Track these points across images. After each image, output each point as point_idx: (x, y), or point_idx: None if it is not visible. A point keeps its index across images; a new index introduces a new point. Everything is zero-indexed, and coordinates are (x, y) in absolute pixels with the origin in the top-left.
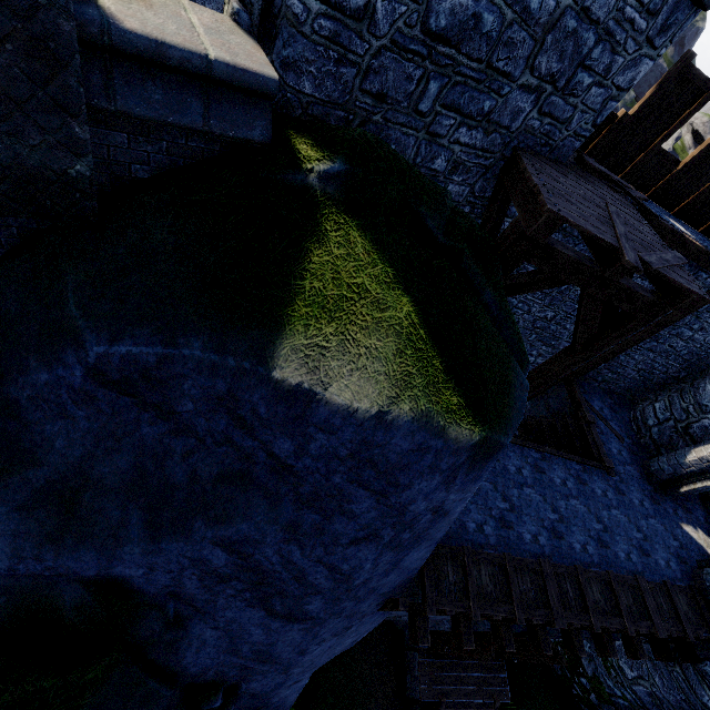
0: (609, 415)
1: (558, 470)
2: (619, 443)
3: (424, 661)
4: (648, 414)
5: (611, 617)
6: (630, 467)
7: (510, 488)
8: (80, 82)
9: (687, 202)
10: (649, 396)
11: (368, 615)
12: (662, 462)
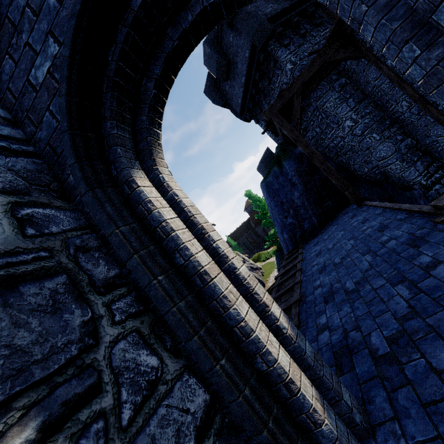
0: None
1: (376, 221)
2: None
3: None
4: None
5: (275, 292)
6: None
7: (337, 231)
8: (266, 167)
9: None
10: None
11: None
12: None
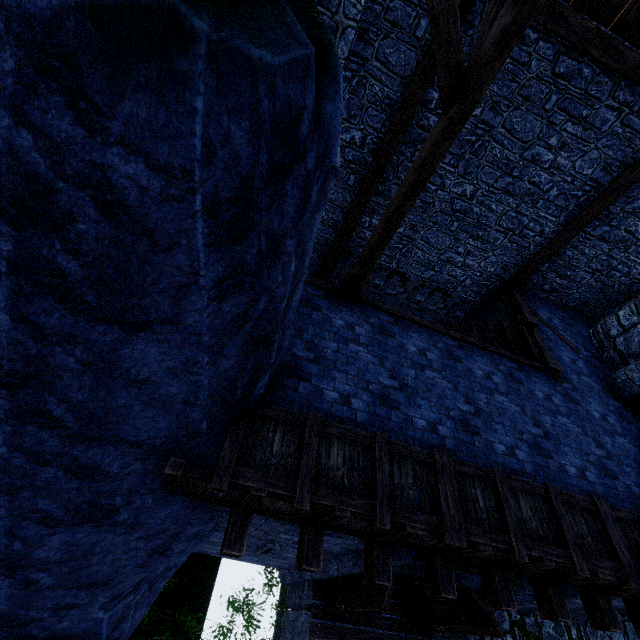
0: (560, 326)
1: (481, 362)
2: (573, 353)
3: (317, 623)
4: (610, 324)
5: (549, 545)
6: (588, 378)
7: (405, 367)
8: None
9: (619, 16)
10: (612, 311)
11: (144, 494)
12: (630, 369)
